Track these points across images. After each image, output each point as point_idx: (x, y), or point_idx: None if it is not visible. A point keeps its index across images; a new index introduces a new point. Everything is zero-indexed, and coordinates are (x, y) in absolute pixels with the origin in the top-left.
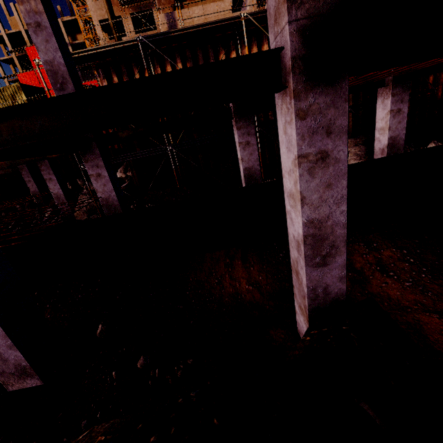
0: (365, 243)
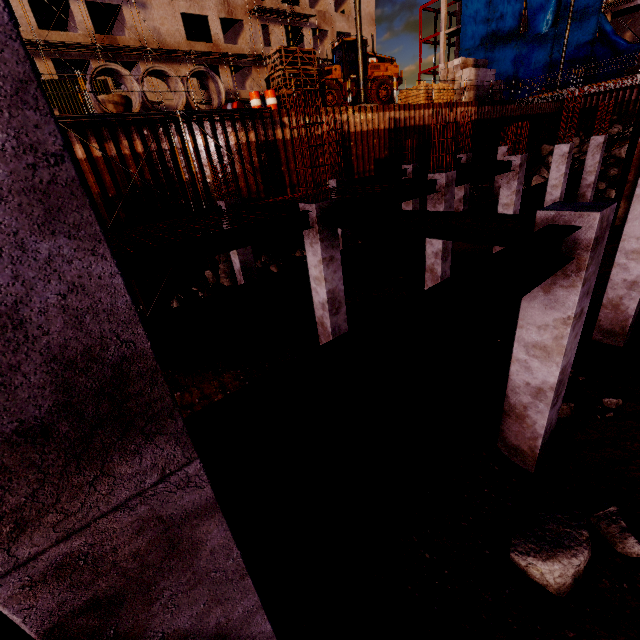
0: (214, 370)
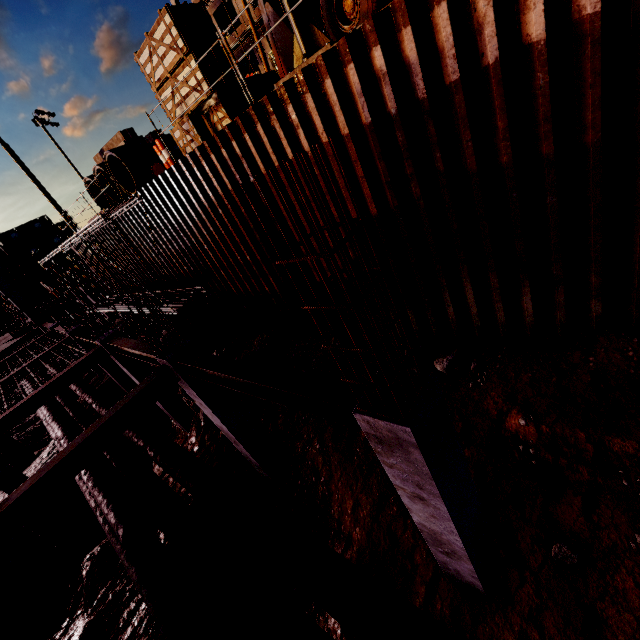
0: None
